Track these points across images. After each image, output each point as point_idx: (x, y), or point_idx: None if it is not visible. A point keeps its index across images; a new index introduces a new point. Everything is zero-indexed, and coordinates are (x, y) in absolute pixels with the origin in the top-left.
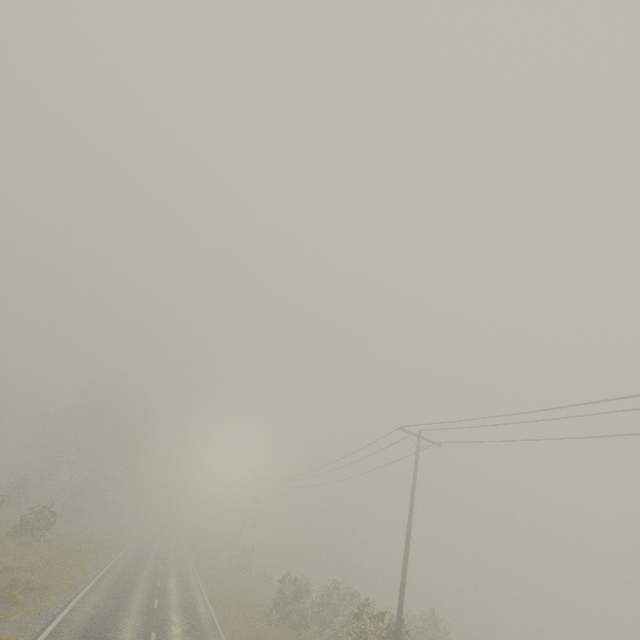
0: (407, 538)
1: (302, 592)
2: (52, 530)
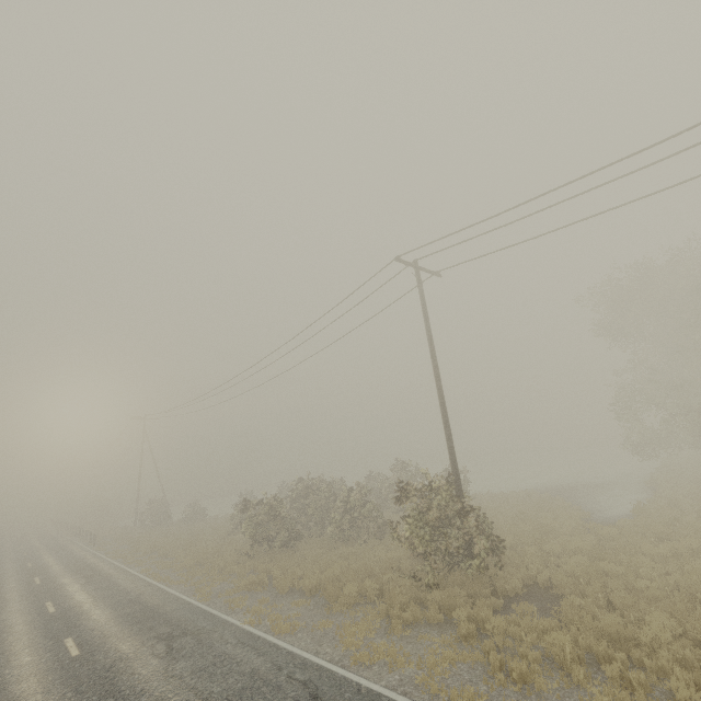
0: (440, 389)
1: (281, 507)
2: None
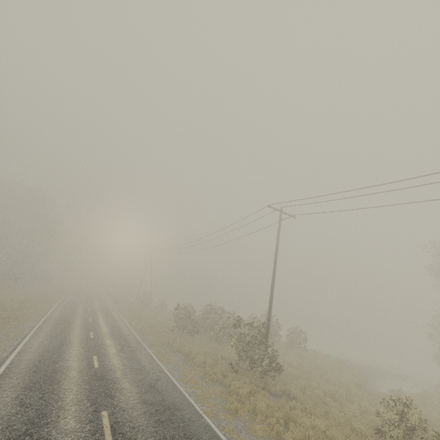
0: (273, 278)
1: (193, 314)
2: None
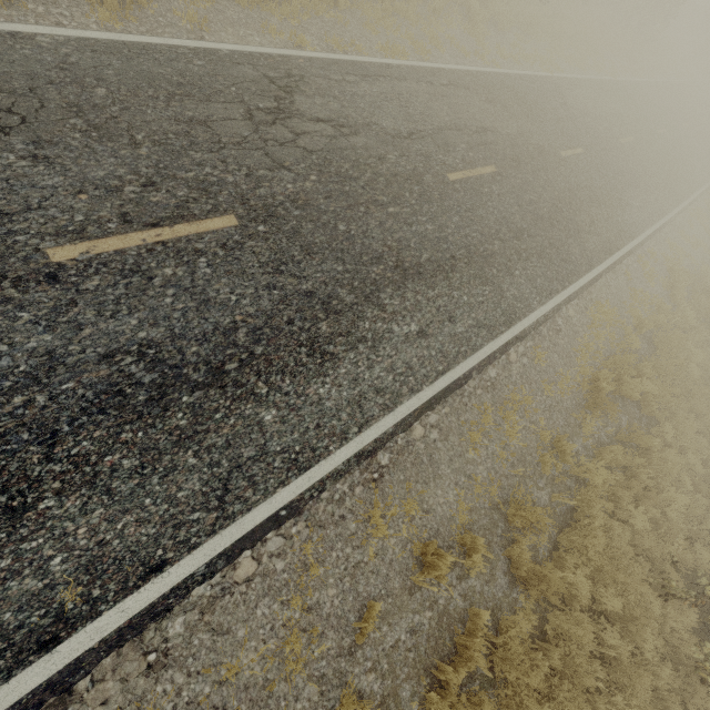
0: None
1: None
2: None
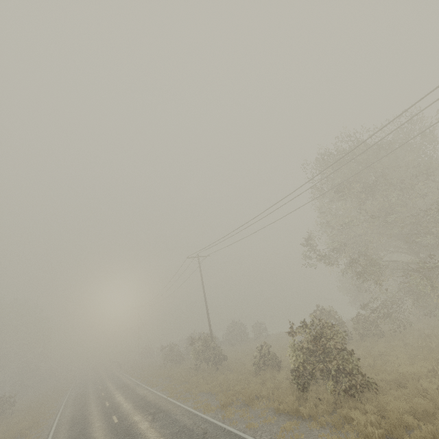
0: (205, 302)
1: (176, 347)
2: (15, 406)
